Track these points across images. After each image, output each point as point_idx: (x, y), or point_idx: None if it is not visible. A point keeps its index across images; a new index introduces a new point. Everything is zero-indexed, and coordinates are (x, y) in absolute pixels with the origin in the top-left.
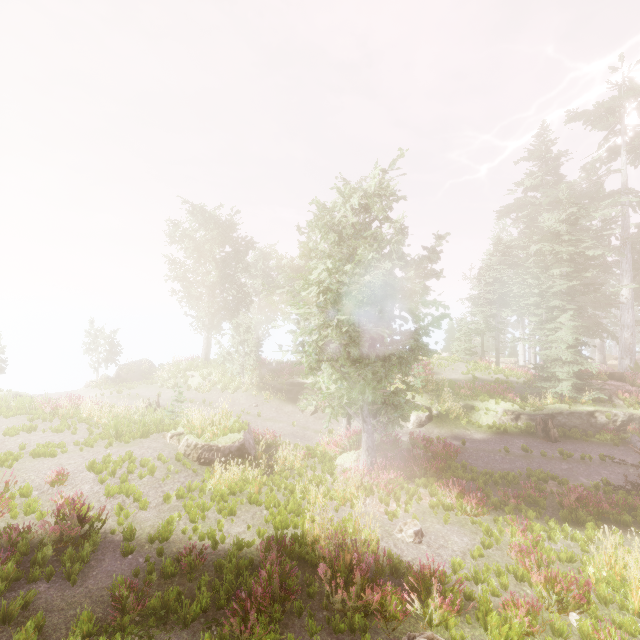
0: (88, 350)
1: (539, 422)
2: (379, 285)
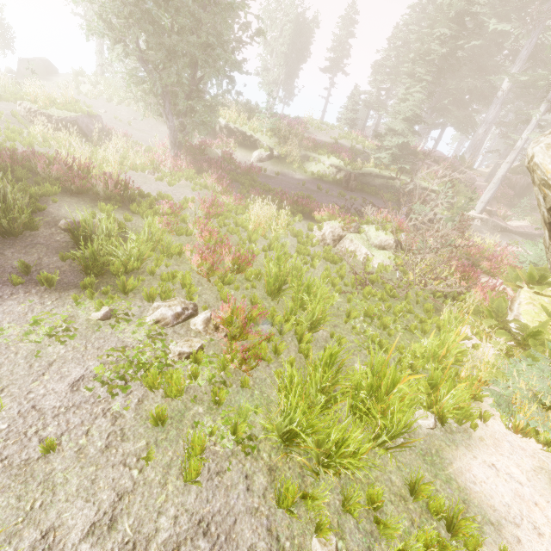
0: None
1: (346, 175)
2: None
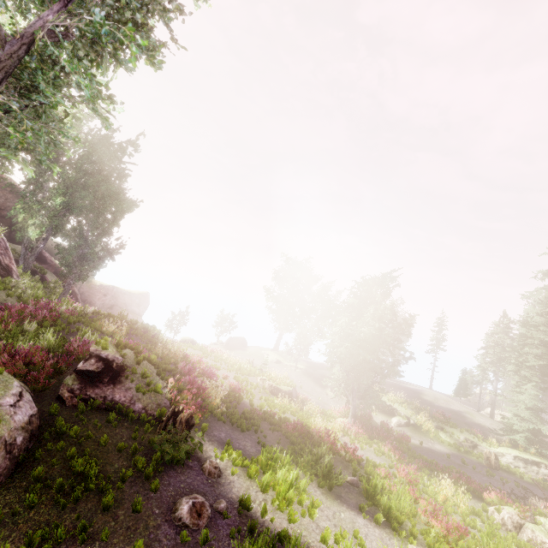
0: (217, 324)
1: (485, 452)
2: (371, 333)
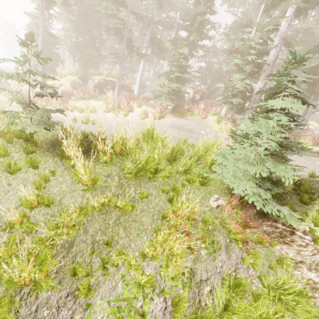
0: None
1: None
2: None
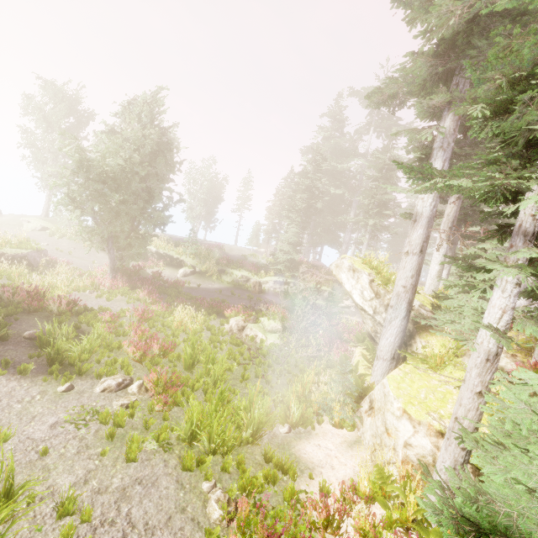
0: None
1: (253, 282)
2: (121, 167)
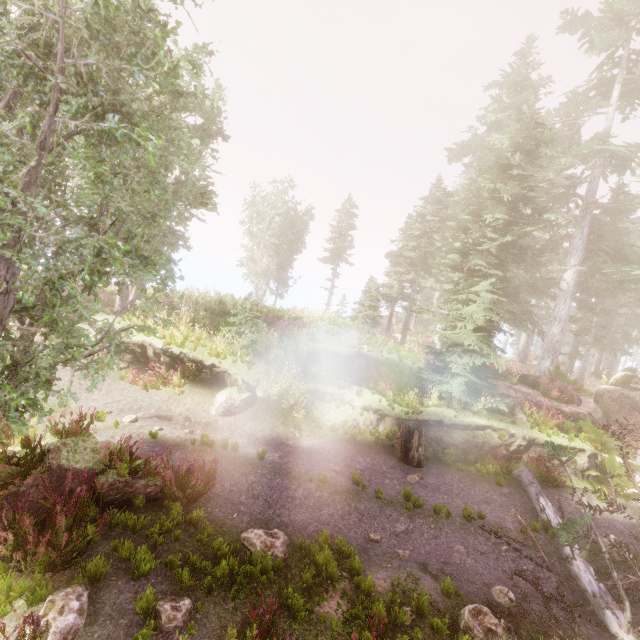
0: None
1: (402, 434)
2: None
